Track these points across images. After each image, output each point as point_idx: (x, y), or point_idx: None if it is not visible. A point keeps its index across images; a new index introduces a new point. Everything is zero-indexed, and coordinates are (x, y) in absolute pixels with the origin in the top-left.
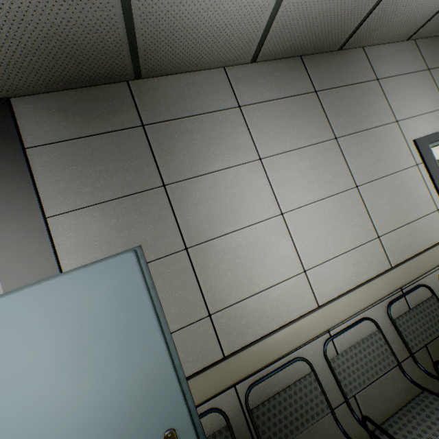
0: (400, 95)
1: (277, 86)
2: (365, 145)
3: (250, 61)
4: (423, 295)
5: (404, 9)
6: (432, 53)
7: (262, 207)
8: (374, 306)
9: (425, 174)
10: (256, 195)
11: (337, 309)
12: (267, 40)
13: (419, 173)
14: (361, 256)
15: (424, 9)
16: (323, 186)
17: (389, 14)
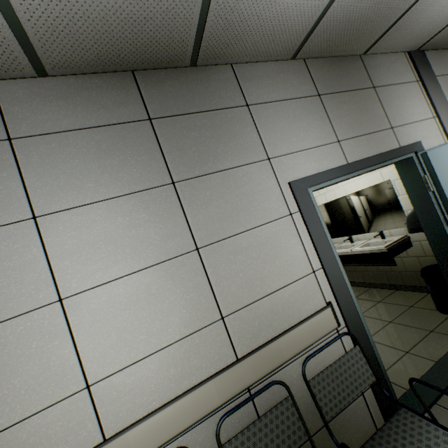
0: (278, 126)
1: (86, 110)
2: (218, 190)
3: (37, 74)
4: (281, 392)
5: (259, 20)
6: (326, 75)
7: (24, 292)
8: (203, 423)
9: (301, 226)
10: (17, 274)
11: (131, 444)
12: (37, 46)
13: (293, 224)
14: (191, 350)
15: (292, 23)
16: (142, 252)
17: (238, 23)
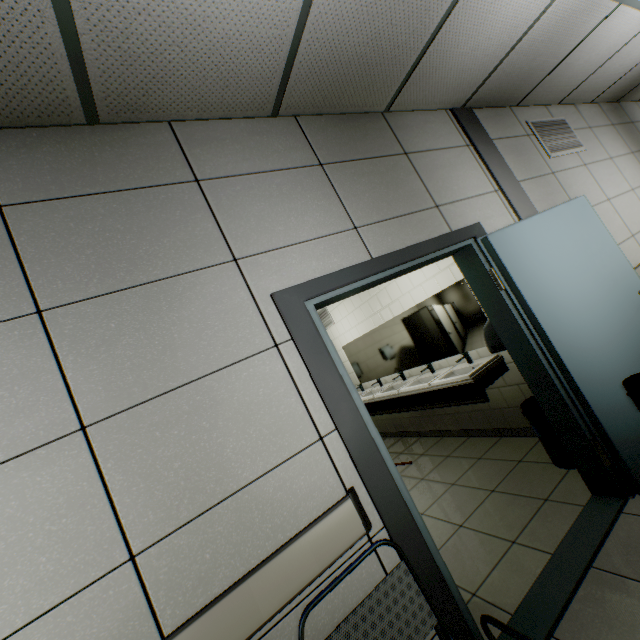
0: (252, 209)
1: None
2: (135, 317)
3: None
4: None
5: (185, 53)
6: (331, 138)
7: None
8: None
9: (297, 362)
10: None
11: None
12: None
13: (281, 362)
14: None
15: (247, 60)
16: None
17: (148, 57)
